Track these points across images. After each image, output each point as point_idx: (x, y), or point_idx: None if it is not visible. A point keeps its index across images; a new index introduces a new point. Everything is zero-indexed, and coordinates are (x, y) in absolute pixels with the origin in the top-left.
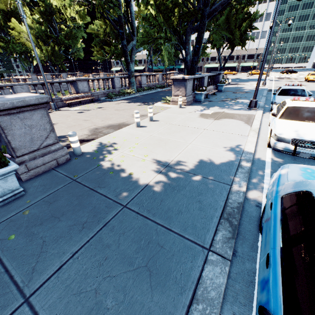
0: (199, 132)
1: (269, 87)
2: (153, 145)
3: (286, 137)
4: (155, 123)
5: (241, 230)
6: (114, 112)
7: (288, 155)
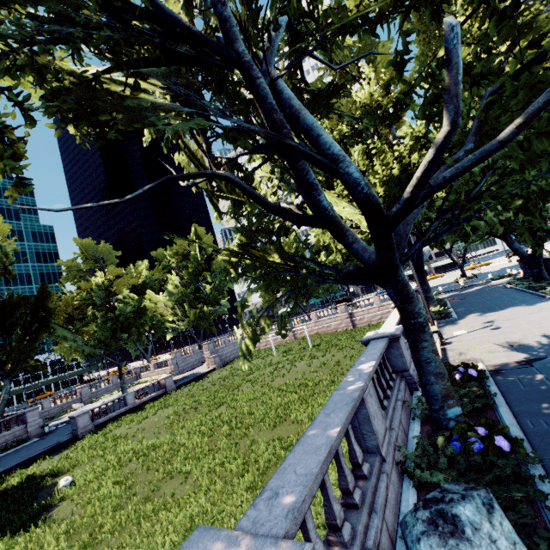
0: None
1: None
2: None
3: None
4: None
5: None
6: (545, 313)
7: None
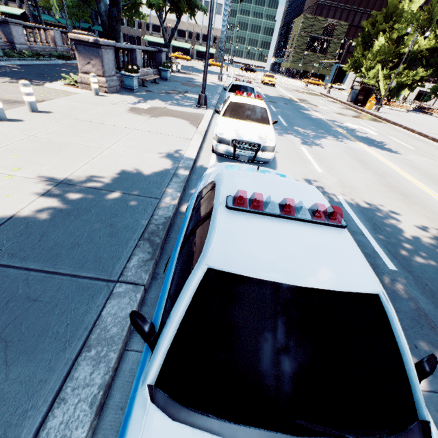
0: (124, 132)
1: (227, 84)
2: (35, 152)
3: (226, 138)
4: (43, 115)
5: (168, 248)
6: None
7: (232, 161)
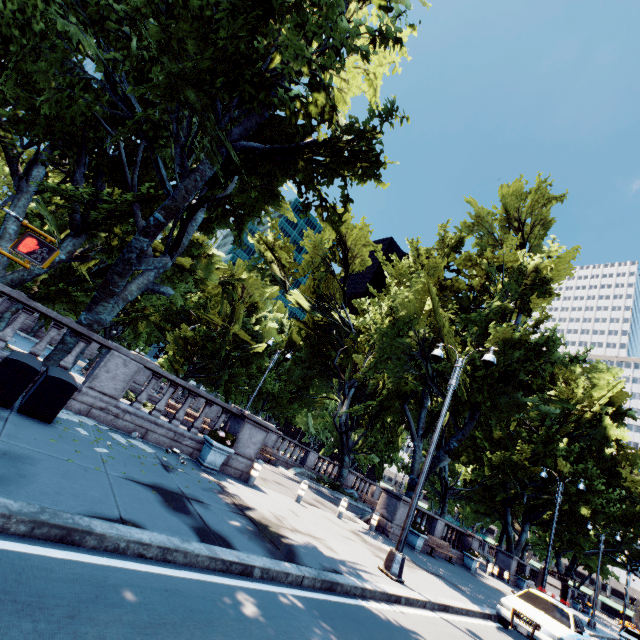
0: None
1: None
2: None
3: None
4: None
5: None
6: None
7: None
